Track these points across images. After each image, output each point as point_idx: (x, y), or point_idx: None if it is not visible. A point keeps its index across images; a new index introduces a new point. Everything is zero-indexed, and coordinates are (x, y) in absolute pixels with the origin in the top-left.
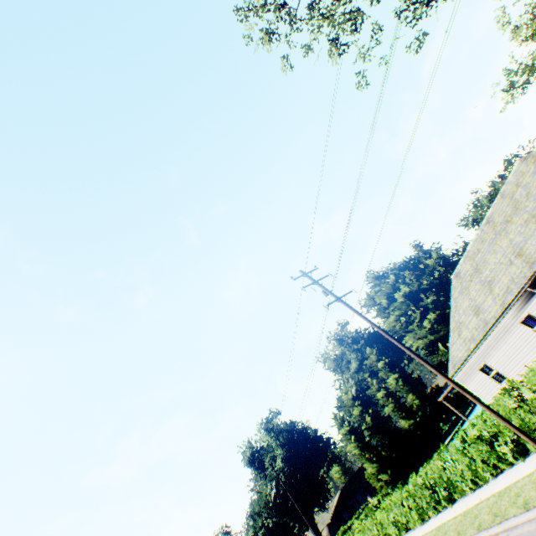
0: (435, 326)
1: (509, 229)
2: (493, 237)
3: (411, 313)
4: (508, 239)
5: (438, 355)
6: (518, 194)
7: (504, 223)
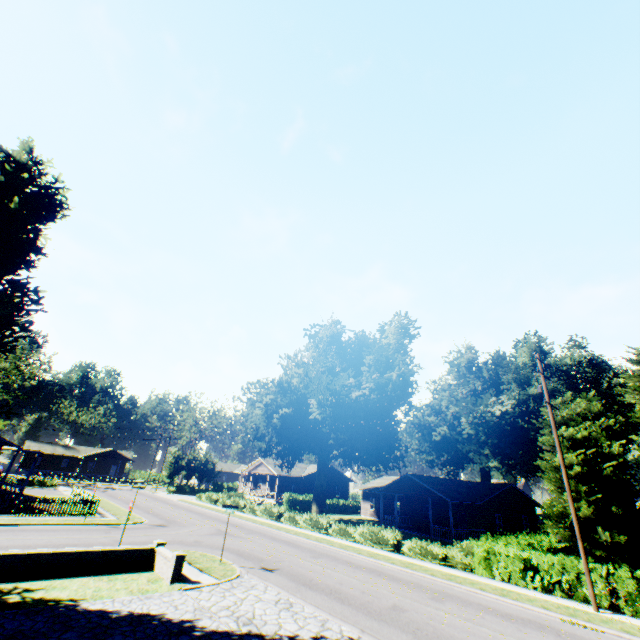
0: None
1: None
2: None
3: None
4: None
5: None
6: None
7: None
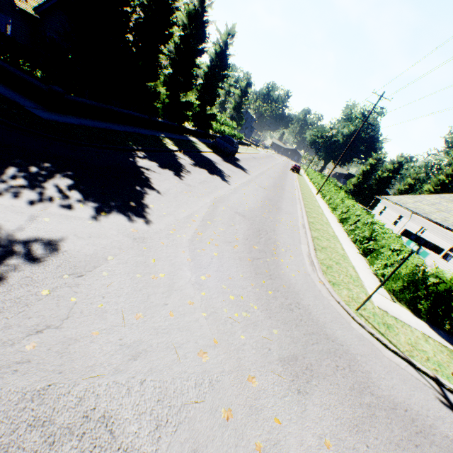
0: None
1: None
2: None
3: None
4: None
5: None
6: None
7: None
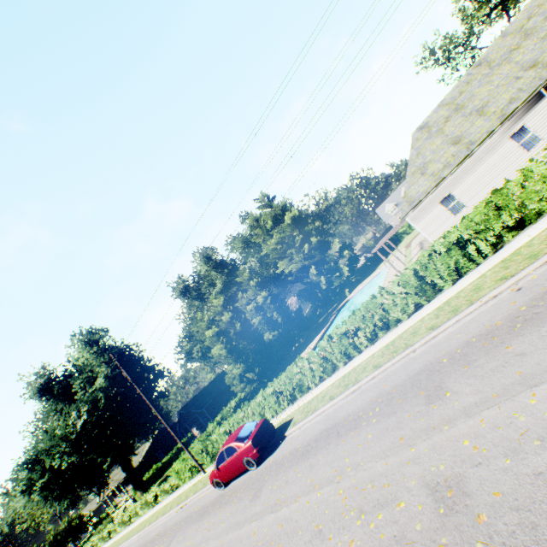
0: (313, 251)
1: (516, 54)
2: (488, 72)
3: (292, 240)
4: (514, 62)
5: (308, 279)
6: (532, 23)
7: (507, 54)
